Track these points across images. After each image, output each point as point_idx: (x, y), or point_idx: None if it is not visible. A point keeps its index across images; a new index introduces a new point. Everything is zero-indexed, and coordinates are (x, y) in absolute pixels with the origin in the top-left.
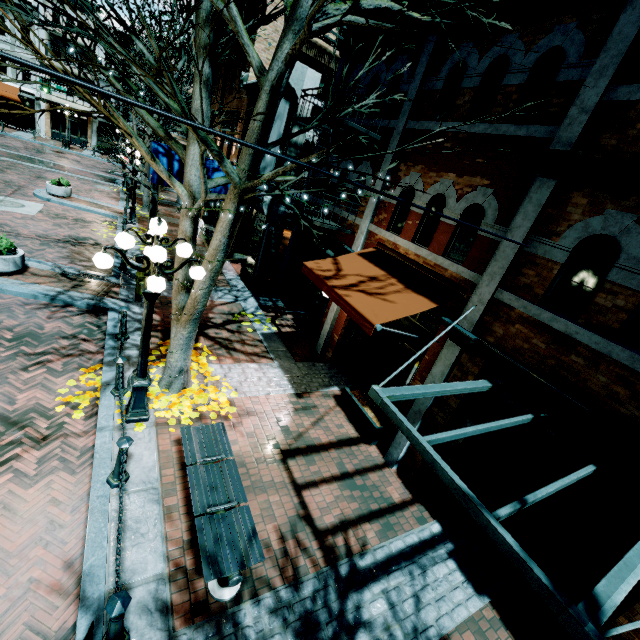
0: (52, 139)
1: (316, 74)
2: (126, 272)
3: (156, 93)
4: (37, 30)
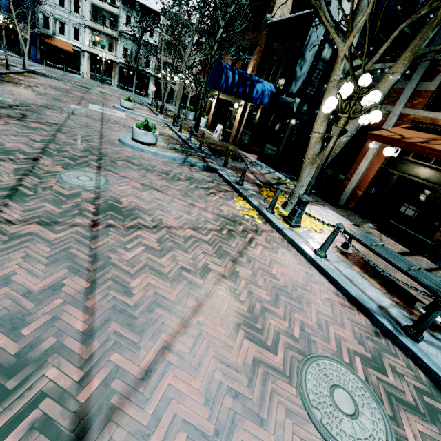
0: (90, 79)
1: (348, 5)
2: (202, 151)
3: None
4: (84, 2)
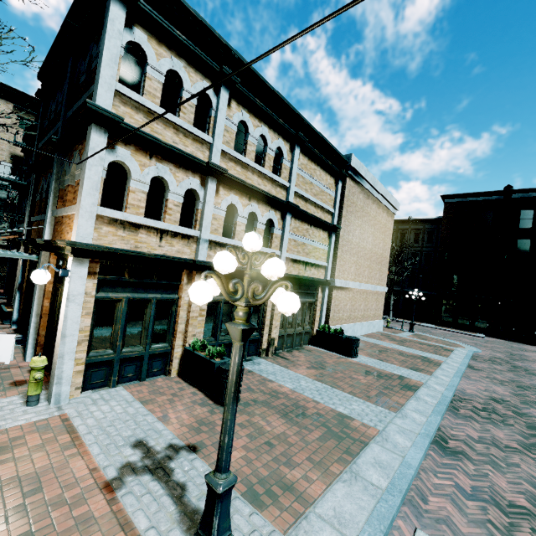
0: None
1: (8, 164)
2: None
3: None
4: None
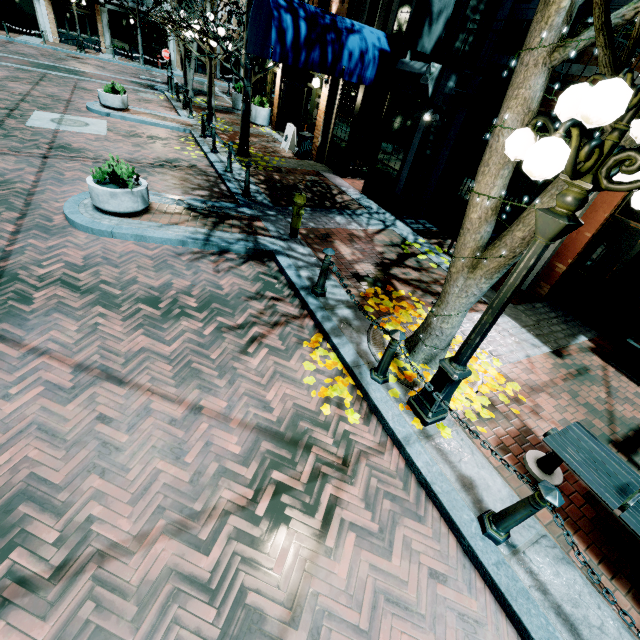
0: (61, 43)
1: None
2: (252, 200)
3: None
4: None
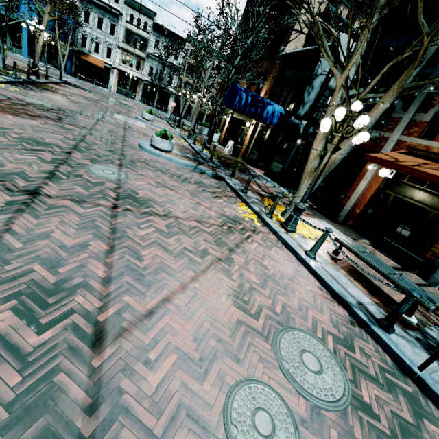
0: (116, 92)
1: (354, 43)
2: (213, 162)
3: (418, 19)
4: (119, 27)
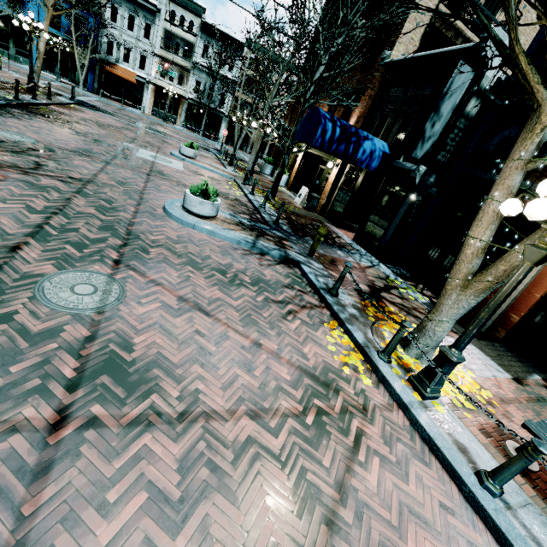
0: (152, 115)
1: None
2: (279, 227)
3: None
4: (157, 27)
